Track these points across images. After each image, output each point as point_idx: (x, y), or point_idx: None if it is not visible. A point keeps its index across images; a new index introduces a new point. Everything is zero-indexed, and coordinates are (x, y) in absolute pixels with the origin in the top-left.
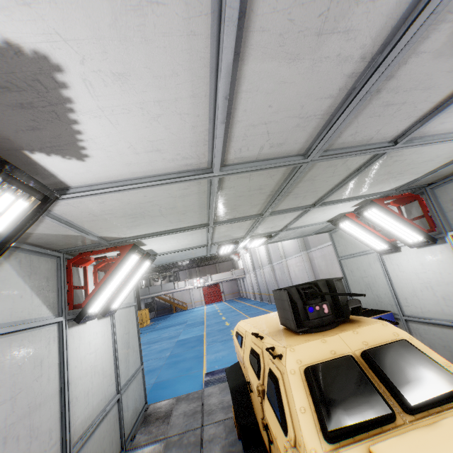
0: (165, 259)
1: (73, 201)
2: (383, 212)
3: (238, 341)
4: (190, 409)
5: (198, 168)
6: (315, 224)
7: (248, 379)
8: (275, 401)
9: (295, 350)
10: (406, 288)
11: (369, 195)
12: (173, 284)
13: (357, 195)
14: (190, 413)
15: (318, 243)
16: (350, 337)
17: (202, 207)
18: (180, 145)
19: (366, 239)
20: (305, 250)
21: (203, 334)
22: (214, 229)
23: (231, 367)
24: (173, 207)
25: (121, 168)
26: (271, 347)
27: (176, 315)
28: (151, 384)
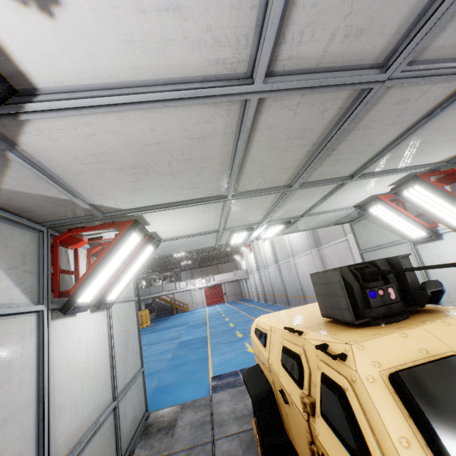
0: (170, 248)
1: (47, 126)
2: (430, 189)
3: (260, 339)
4: (197, 418)
5: (232, 73)
6: (340, 209)
7: (275, 386)
8: (343, 423)
9: (365, 347)
10: (447, 281)
11: (415, 167)
12: (175, 284)
13: (402, 166)
14: (197, 424)
15: (330, 239)
16: (441, 330)
17: (223, 163)
18: (215, 1)
19: (399, 226)
20: (316, 248)
21: (206, 335)
22: (231, 206)
23: (249, 370)
24: (187, 160)
25: (116, 51)
26: (322, 343)
27: (177, 316)
28: (151, 388)
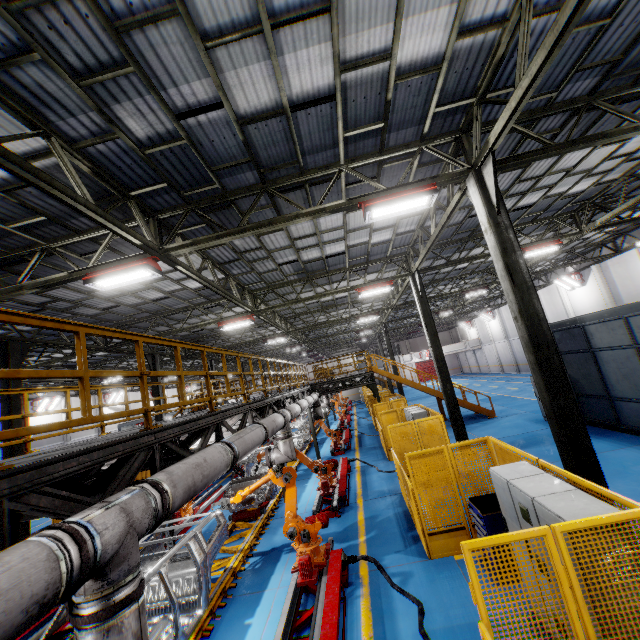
0: None
1: None
2: None
3: None
4: None
5: None
6: None
7: None
8: None
9: None
10: None
11: None
12: (398, 357)
13: None
14: None
15: None
16: None
17: None
18: None
19: None
20: None
21: (500, 395)
22: None
23: None
24: None
25: None
26: None
27: None
28: (526, 412)
